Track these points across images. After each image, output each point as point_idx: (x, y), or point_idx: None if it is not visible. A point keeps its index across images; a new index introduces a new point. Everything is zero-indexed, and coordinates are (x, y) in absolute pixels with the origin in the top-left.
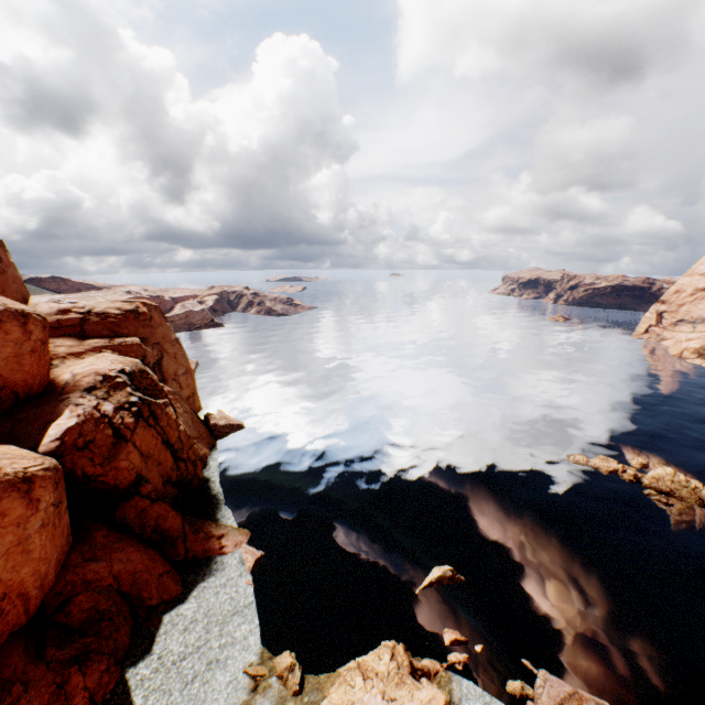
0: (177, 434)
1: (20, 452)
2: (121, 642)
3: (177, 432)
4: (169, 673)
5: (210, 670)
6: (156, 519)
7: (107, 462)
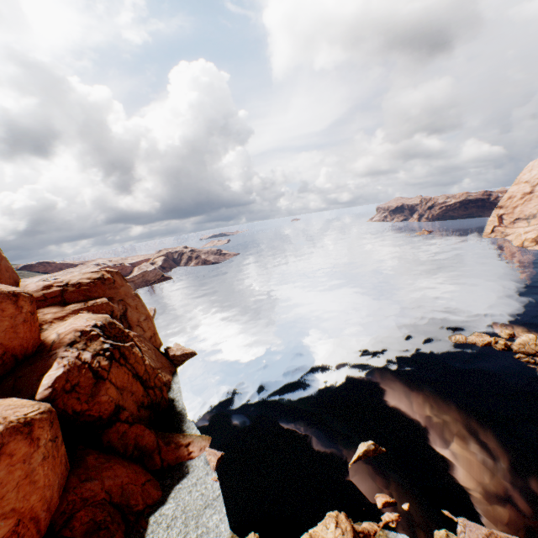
0: (144, 368)
1: (21, 402)
2: None
3: (144, 366)
4: None
5: None
6: (135, 438)
7: (91, 399)
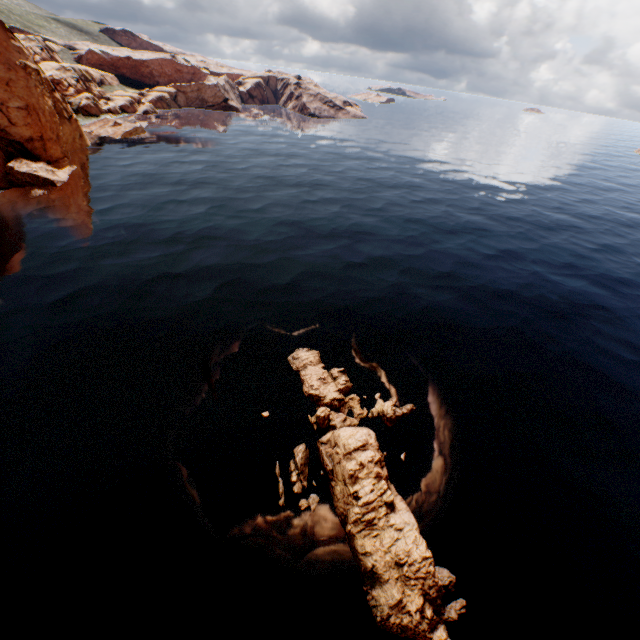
0: None
1: None
2: None
3: None
4: None
5: None
6: None
7: None
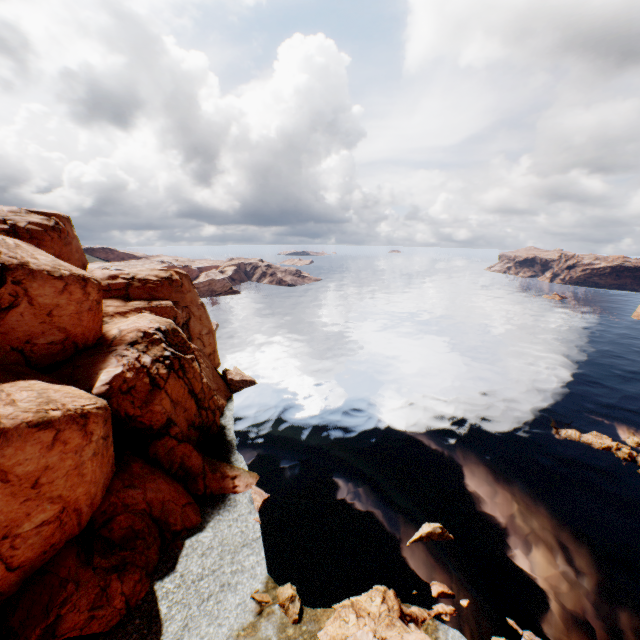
0: (201, 386)
1: (79, 392)
2: (151, 559)
3: (201, 384)
4: (188, 590)
5: (223, 591)
6: (182, 457)
7: (144, 405)
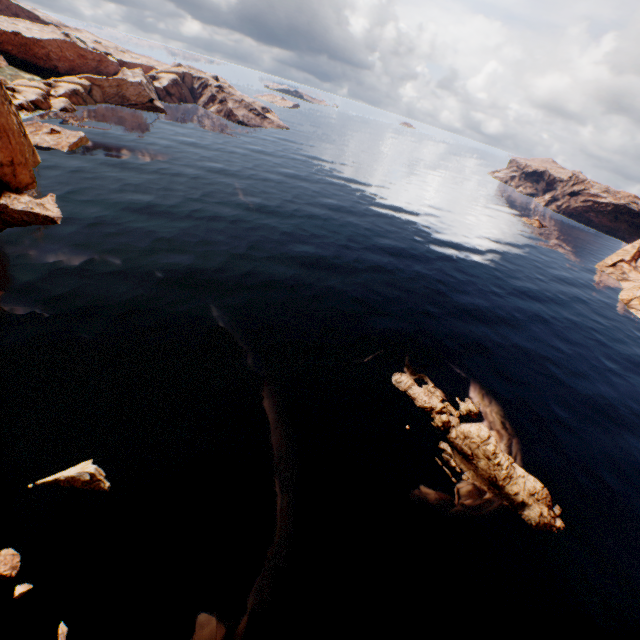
0: None
1: None
2: None
3: None
4: None
5: None
6: None
7: None
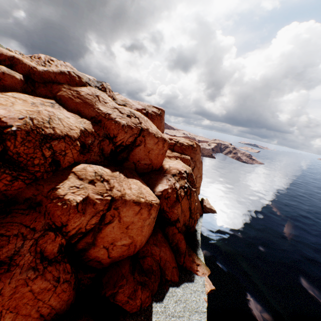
0: (194, 206)
1: (151, 192)
2: (154, 288)
3: (194, 205)
4: (166, 318)
5: None
6: (177, 240)
7: (170, 207)
